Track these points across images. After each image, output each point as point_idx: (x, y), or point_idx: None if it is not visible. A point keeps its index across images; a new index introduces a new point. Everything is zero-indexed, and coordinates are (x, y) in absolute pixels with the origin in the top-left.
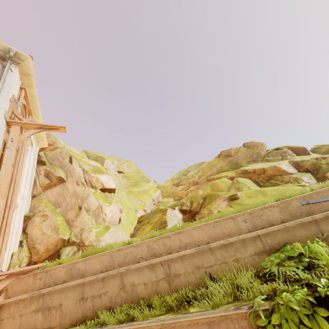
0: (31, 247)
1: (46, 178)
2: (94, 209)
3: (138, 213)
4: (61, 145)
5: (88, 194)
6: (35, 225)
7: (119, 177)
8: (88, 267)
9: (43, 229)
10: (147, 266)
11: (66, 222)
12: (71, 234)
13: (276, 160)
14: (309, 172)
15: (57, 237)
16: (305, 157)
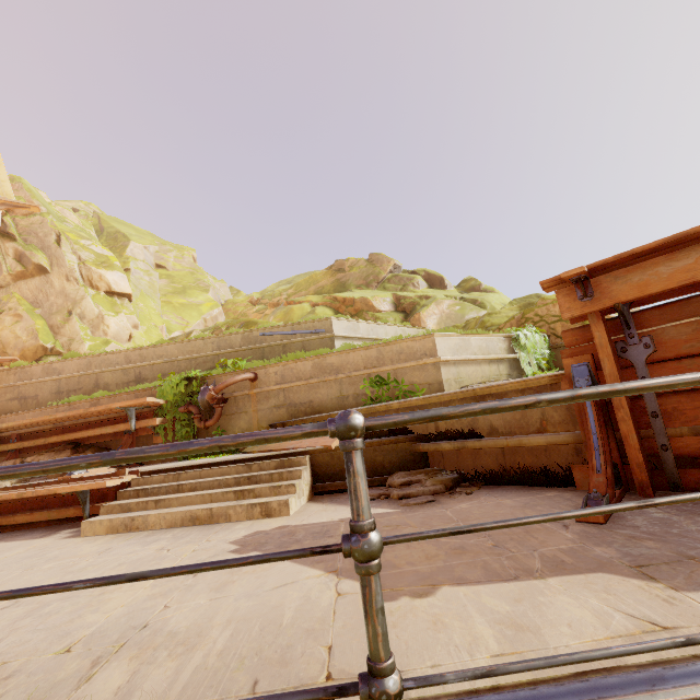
0: (1, 352)
1: (17, 262)
2: (91, 317)
3: (172, 335)
4: (43, 209)
5: (83, 296)
6: (4, 326)
7: (154, 275)
8: (66, 368)
9: (17, 332)
10: (122, 371)
11: (49, 328)
12: (56, 342)
13: (393, 290)
14: (406, 313)
15: (36, 344)
16: (427, 292)
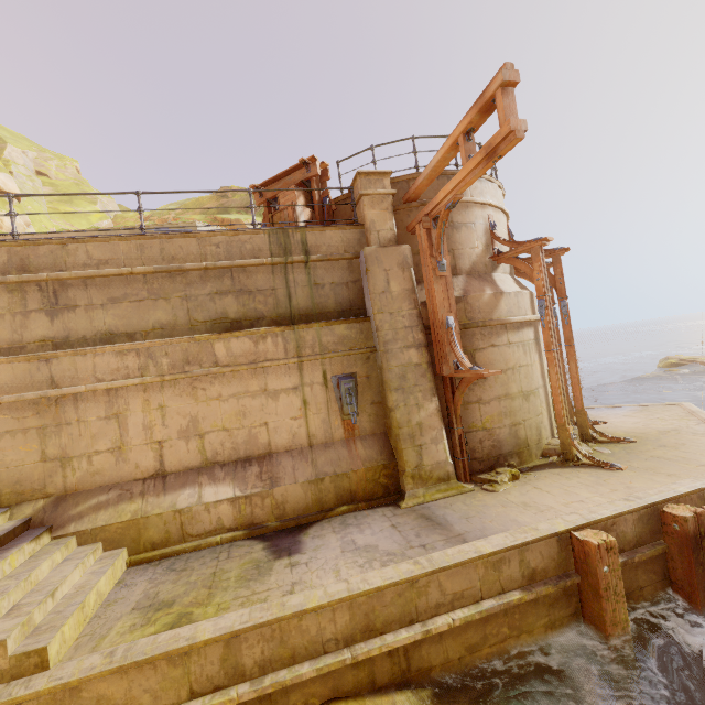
0: None
1: None
2: None
3: None
4: None
5: None
6: None
7: (37, 181)
8: None
9: None
10: None
11: None
12: None
13: None
14: None
15: None
16: None
